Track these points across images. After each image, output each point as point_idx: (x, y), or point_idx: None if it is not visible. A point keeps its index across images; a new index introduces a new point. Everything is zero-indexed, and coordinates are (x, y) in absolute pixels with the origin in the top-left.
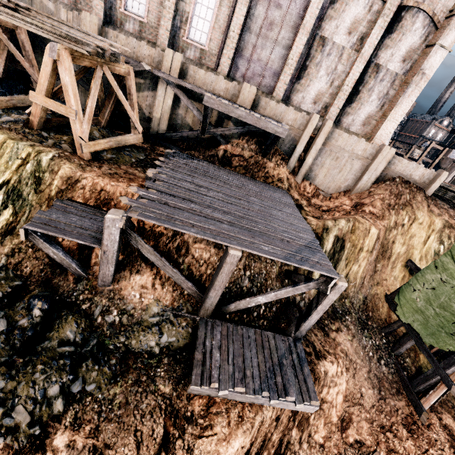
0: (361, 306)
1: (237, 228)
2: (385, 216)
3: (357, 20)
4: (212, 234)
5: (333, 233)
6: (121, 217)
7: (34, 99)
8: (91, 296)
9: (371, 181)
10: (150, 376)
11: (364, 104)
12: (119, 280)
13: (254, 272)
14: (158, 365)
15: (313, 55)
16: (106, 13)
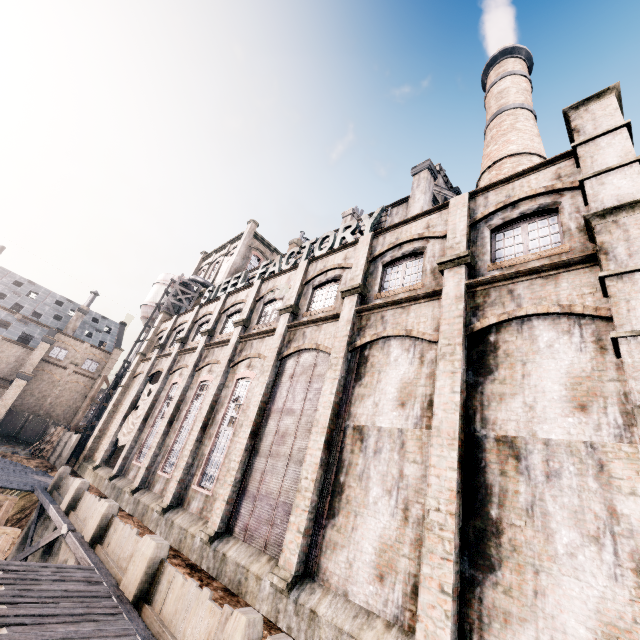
0: None
1: None
2: None
3: (408, 381)
4: None
5: None
6: None
7: None
8: None
9: None
10: None
11: (546, 569)
12: None
13: None
14: None
15: (349, 461)
16: (149, 478)
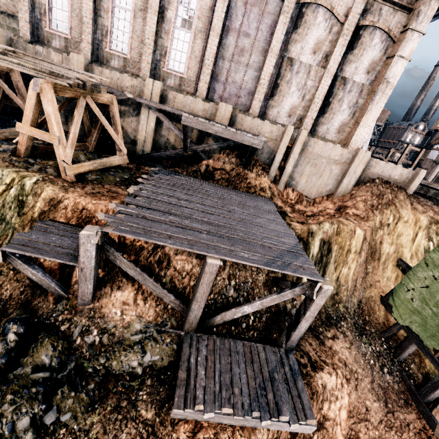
0: (356, 310)
1: (216, 237)
2: (370, 217)
3: (320, 41)
4: (189, 245)
5: (318, 237)
6: (95, 233)
7: (20, 129)
8: (70, 316)
9: (351, 184)
10: (131, 400)
11: (336, 114)
12: (100, 298)
13: (240, 281)
14: (140, 387)
15: (283, 74)
16: (94, 53)
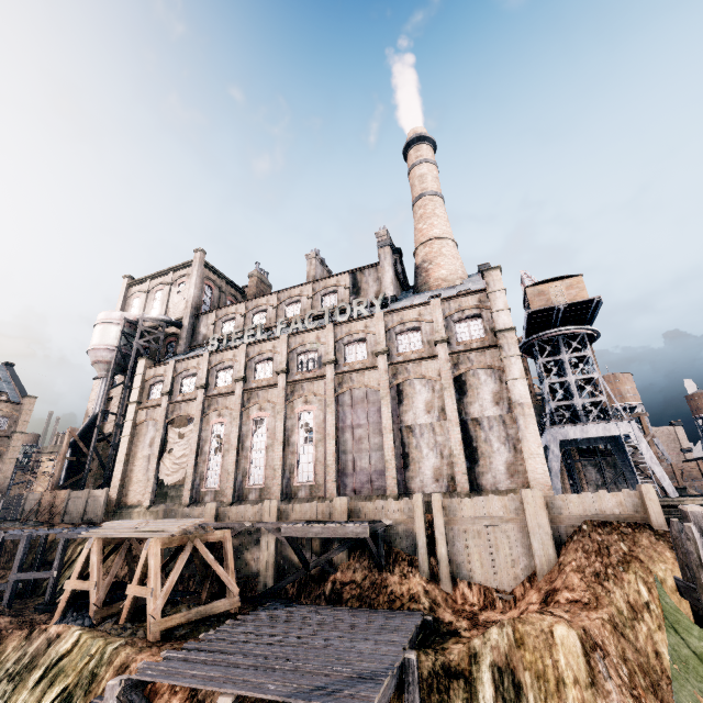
0: None
1: (255, 670)
2: (601, 597)
3: (429, 401)
4: (207, 681)
5: (485, 661)
6: (120, 681)
7: (129, 591)
8: None
9: (549, 546)
10: None
11: (492, 456)
12: None
13: None
14: None
15: (408, 442)
16: (236, 494)
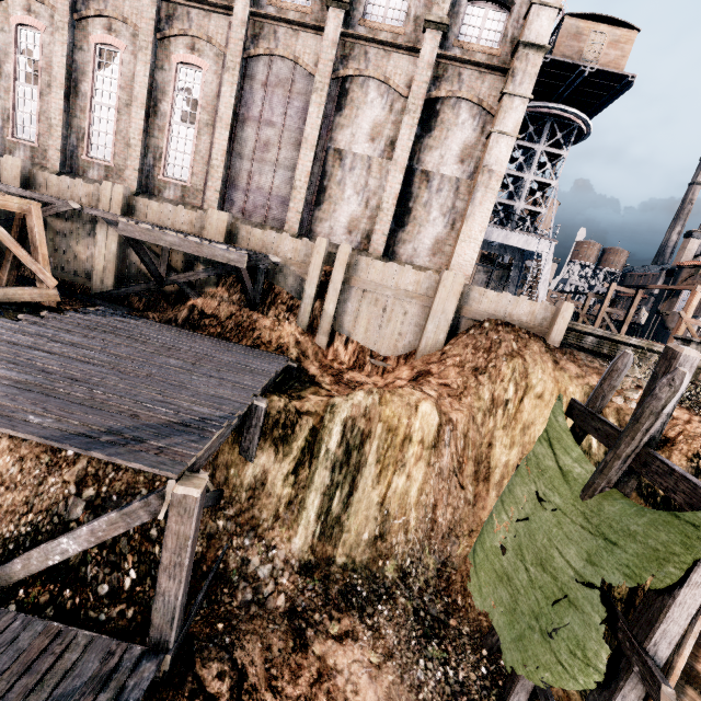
0: (433, 579)
1: (21, 390)
2: (470, 387)
3: (379, 123)
4: None
5: (340, 418)
6: None
7: None
8: None
9: (443, 332)
10: None
11: (424, 226)
12: None
13: (112, 491)
14: None
15: (330, 173)
16: (67, 163)
